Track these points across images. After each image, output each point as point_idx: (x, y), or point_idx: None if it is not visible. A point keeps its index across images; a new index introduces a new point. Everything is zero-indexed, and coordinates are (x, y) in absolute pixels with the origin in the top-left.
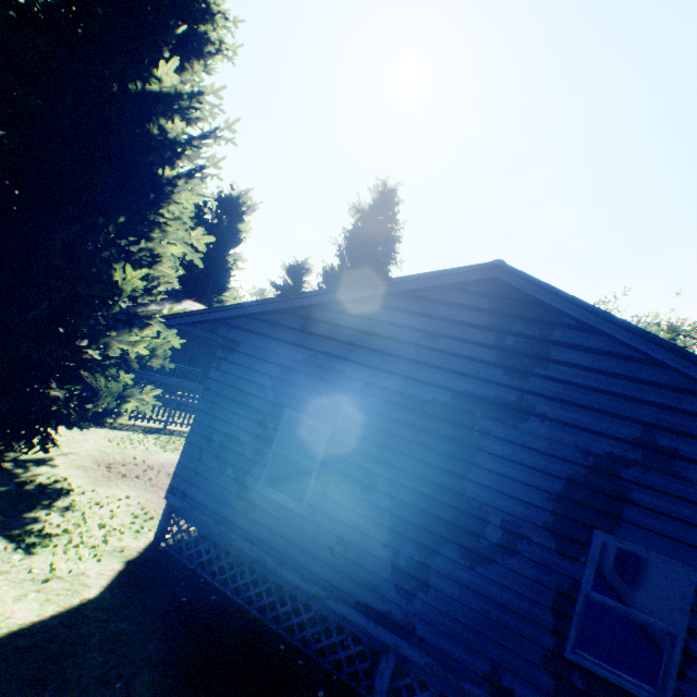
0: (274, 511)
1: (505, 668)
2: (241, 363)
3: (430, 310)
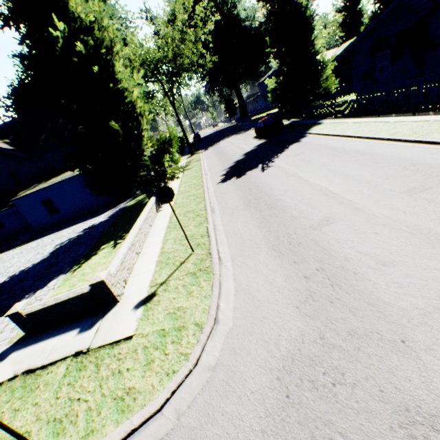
0: (383, 78)
1: None
2: (358, 55)
3: (406, 1)
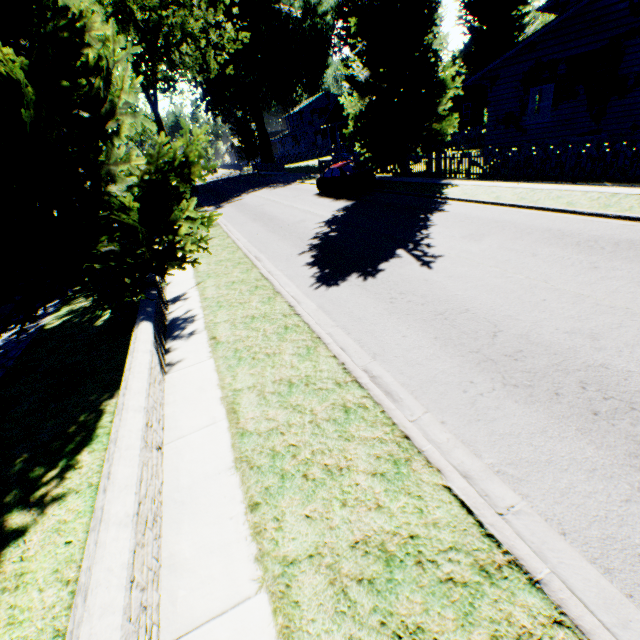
0: (536, 128)
1: (637, 121)
2: (502, 83)
3: (594, 7)
